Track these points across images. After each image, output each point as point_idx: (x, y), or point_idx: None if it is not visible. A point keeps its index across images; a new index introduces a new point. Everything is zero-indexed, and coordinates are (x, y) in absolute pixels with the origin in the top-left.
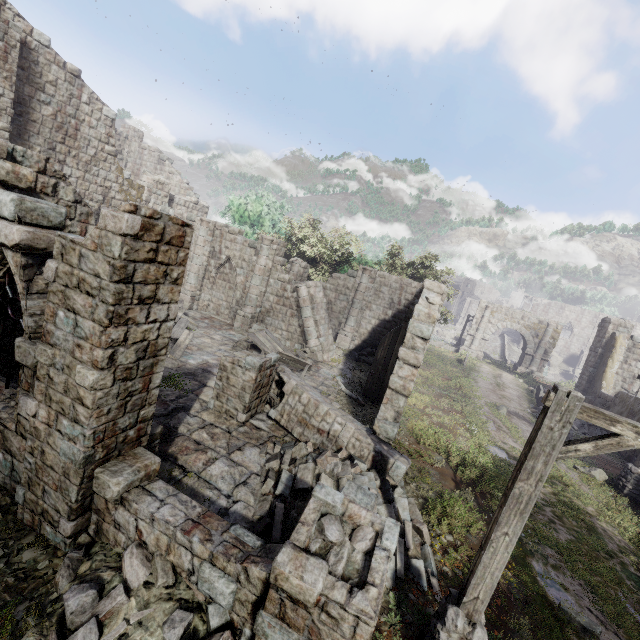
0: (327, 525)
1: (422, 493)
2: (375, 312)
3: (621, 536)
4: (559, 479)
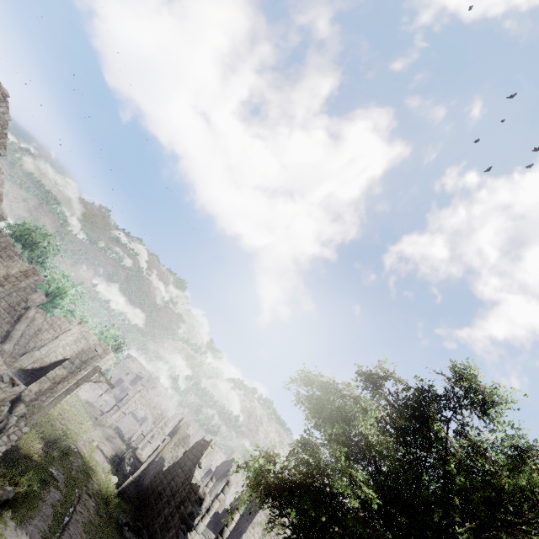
0: (5, 376)
1: None
2: (66, 352)
3: (98, 488)
4: (93, 468)
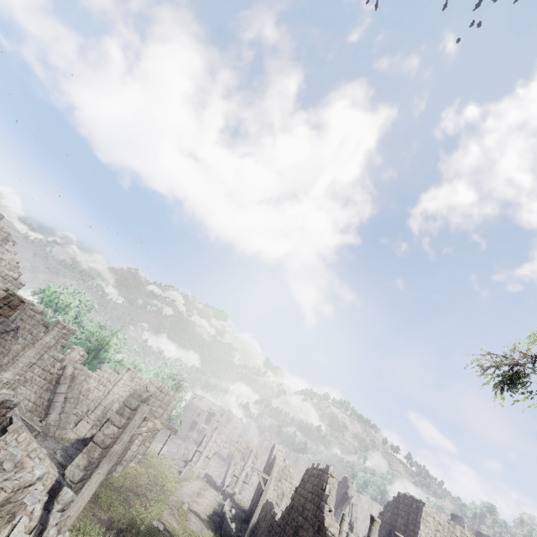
0: (7, 461)
1: (76, 524)
2: None
3: None
4: None
